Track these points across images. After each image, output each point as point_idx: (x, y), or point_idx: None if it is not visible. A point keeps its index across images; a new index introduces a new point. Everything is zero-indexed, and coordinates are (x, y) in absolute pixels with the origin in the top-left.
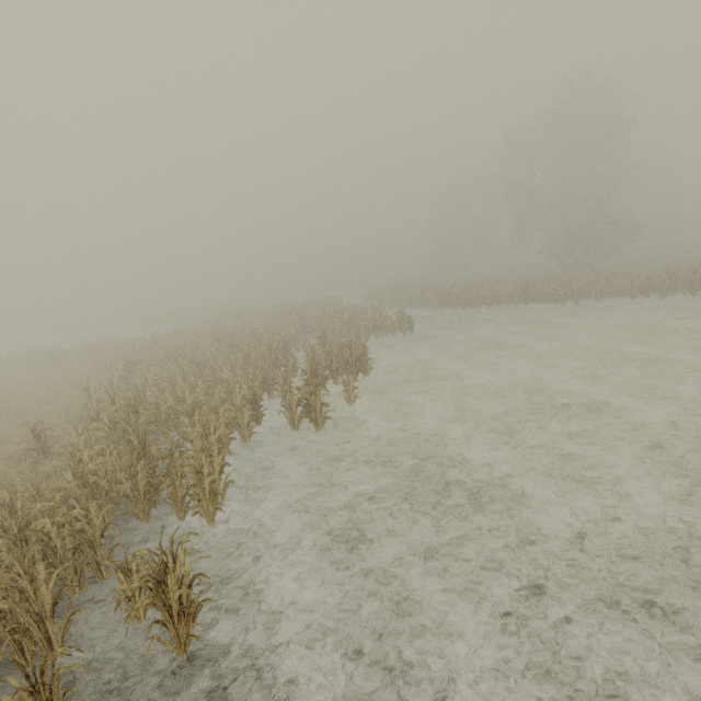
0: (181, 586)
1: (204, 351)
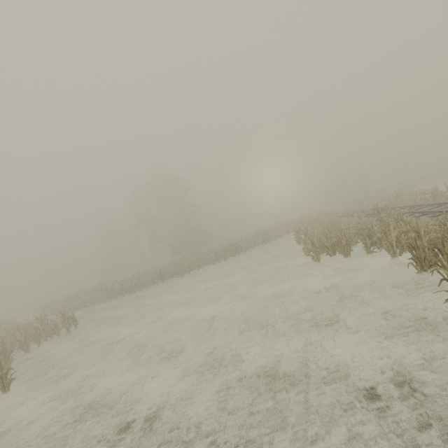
0: None
1: None
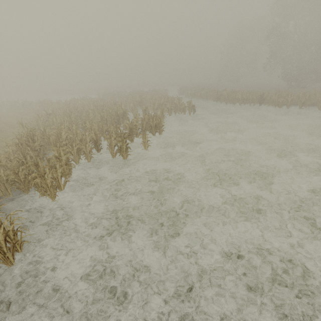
0: (6, 236)
1: (87, 111)
